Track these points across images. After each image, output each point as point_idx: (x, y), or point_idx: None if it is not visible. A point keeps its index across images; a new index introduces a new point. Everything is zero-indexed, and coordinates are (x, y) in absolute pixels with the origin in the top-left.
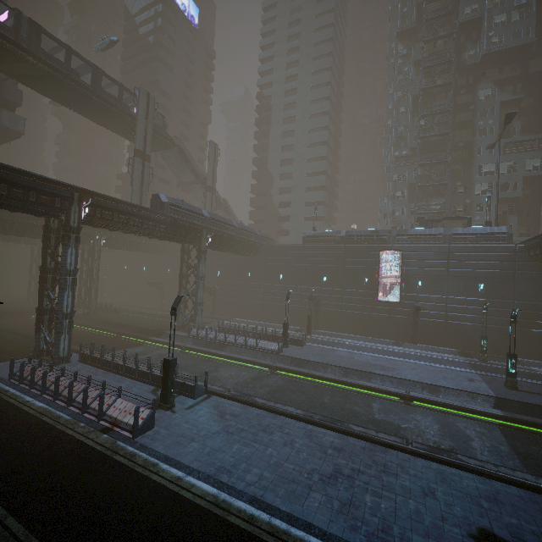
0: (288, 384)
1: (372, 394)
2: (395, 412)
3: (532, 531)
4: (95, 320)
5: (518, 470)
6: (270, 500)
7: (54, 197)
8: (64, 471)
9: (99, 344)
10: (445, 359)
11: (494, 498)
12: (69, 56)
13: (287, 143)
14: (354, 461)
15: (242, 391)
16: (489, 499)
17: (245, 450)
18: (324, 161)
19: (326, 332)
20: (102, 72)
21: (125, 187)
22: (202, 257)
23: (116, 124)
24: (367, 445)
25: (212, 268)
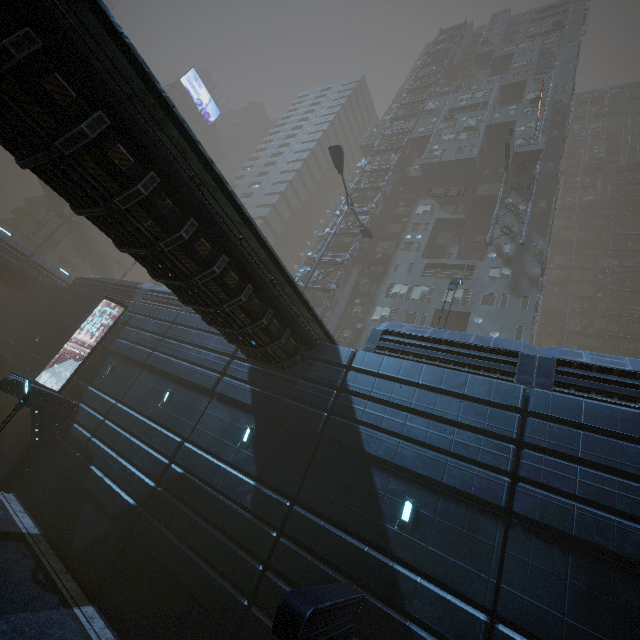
0: None
1: None
2: None
3: None
4: None
5: None
6: None
7: None
8: None
9: None
10: None
11: None
12: None
13: None
14: None
15: None
16: None
17: None
18: None
19: None
20: None
21: (19, 208)
22: None
23: None
24: None
25: None
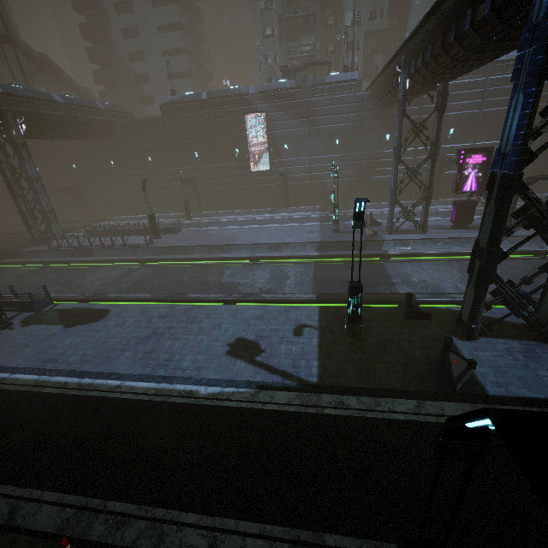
0: (155, 273)
1: (228, 263)
2: (242, 272)
3: (271, 329)
4: None
5: (307, 291)
6: (86, 368)
7: None
8: None
9: None
10: (304, 217)
11: (262, 316)
12: None
13: None
14: (171, 322)
15: (106, 290)
16: (257, 318)
17: (77, 340)
18: None
19: (210, 213)
20: None
21: None
22: (24, 152)
23: None
24: (189, 307)
25: (64, 161)
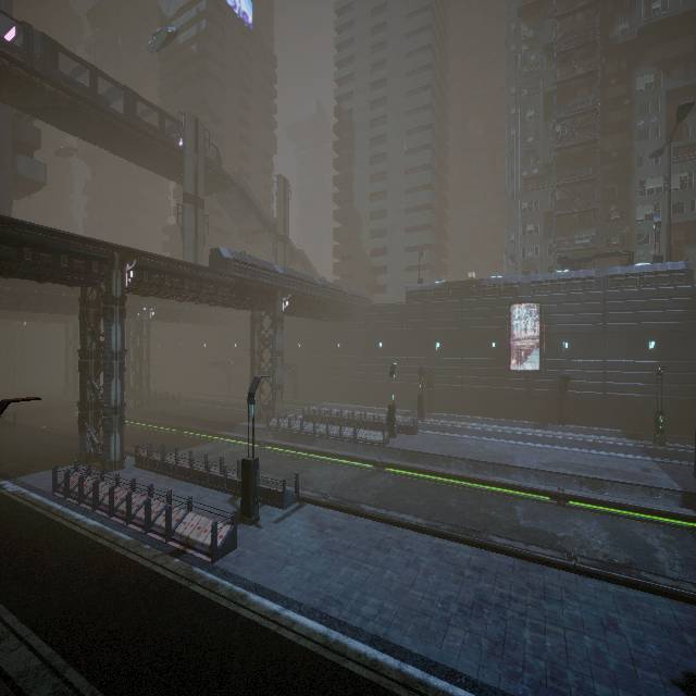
0: (400, 485)
1: (512, 493)
2: (547, 516)
3: None
4: (149, 413)
5: None
6: (397, 639)
7: (90, 261)
8: (131, 607)
9: (157, 443)
10: (607, 443)
11: None
12: (95, 78)
13: (377, 171)
14: (502, 585)
15: (342, 496)
16: (694, 632)
17: (356, 573)
18: (428, 191)
19: (443, 415)
20: (137, 96)
21: (174, 243)
22: (278, 326)
23: (158, 163)
24: (516, 562)
25: (291, 339)
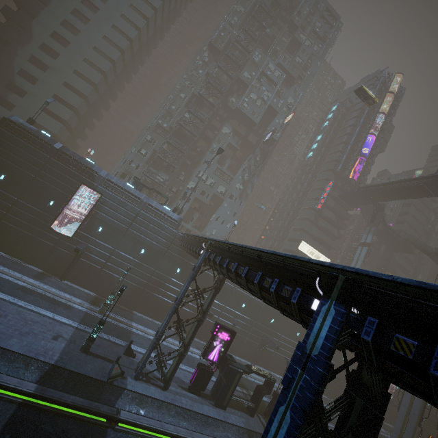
0: None
1: None
2: None
3: None
4: None
5: None
6: None
7: None
8: None
9: None
10: (68, 305)
11: None
12: None
13: (73, 23)
14: None
15: None
16: None
17: None
18: (101, 75)
19: None
20: None
21: None
22: None
23: None
24: None
25: None
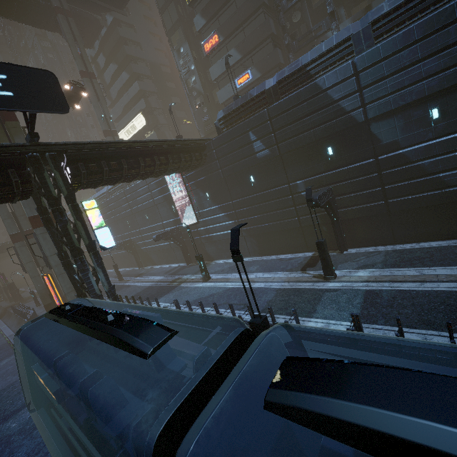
0: None
1: None
2: None
3: None
4: None
5: None
6: None
7: None
8: None
9: None
10: None
11: None
12: None
13: None
14: None
15: None
16: None
17: None
18: None
19: None
20: None
21: None
22: None
23: None
24: None
25: None
